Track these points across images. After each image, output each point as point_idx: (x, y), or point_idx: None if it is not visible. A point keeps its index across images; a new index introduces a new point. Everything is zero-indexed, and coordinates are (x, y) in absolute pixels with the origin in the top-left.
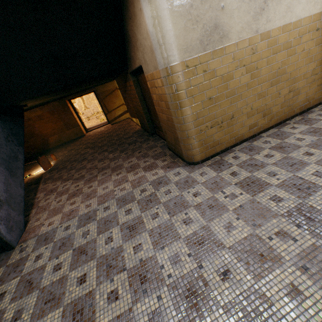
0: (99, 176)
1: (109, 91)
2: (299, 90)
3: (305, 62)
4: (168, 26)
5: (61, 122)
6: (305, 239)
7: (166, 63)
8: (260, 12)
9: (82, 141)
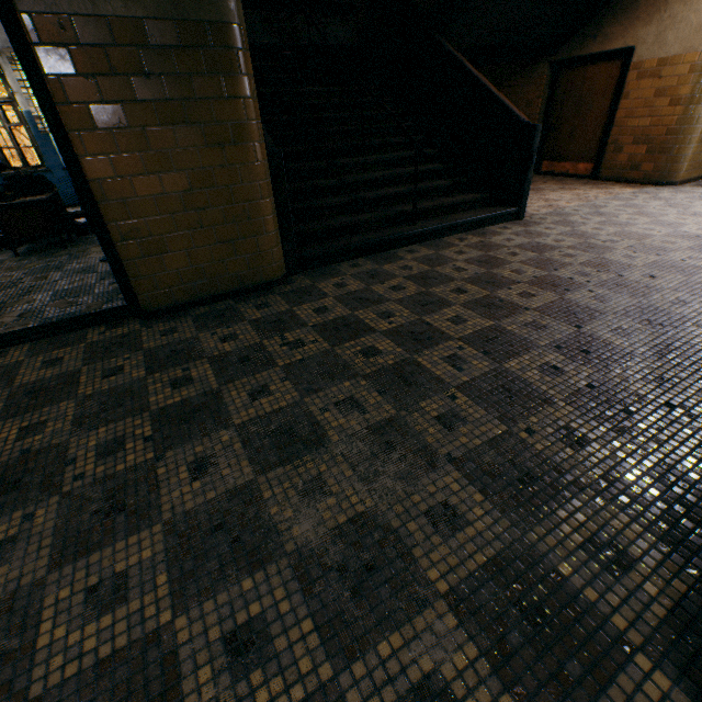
0: None
1: None
2: None
3: None
4: None
5: None
6: None
7: None
8: None
9: None
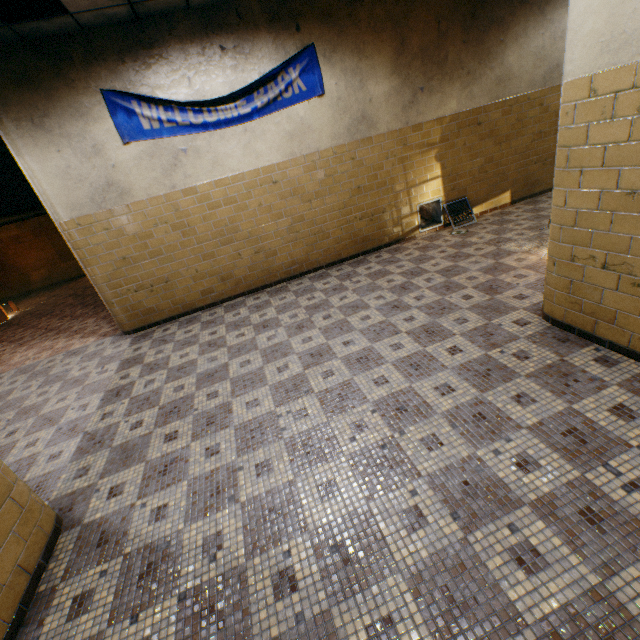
0: (36, 340)
1: None
2: (275, 251)
3: (271, 218)
4: (44, 186)
5: (53, 249)
6: (92, 409)
7: (55, 220)
8: (172, 168)
9: (80, 283)
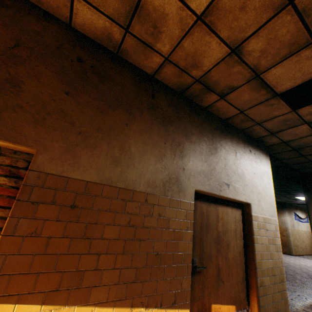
0: None
1: None
2: (306, 247)
3: (306, 240)
4: (288, 221)
5: None
6: None
7: (287, 227)
8: (297, 225)
9: None
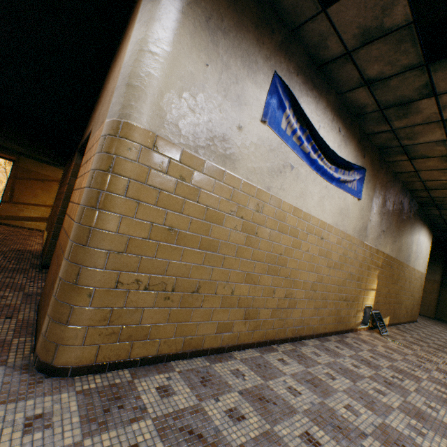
0: None
1: (43, 177)
2: (296, 302)
3: (307, 267)
4: (156, 70)
5: None
6: None
7: (121, 114)
8: (277, 172)
9: None
